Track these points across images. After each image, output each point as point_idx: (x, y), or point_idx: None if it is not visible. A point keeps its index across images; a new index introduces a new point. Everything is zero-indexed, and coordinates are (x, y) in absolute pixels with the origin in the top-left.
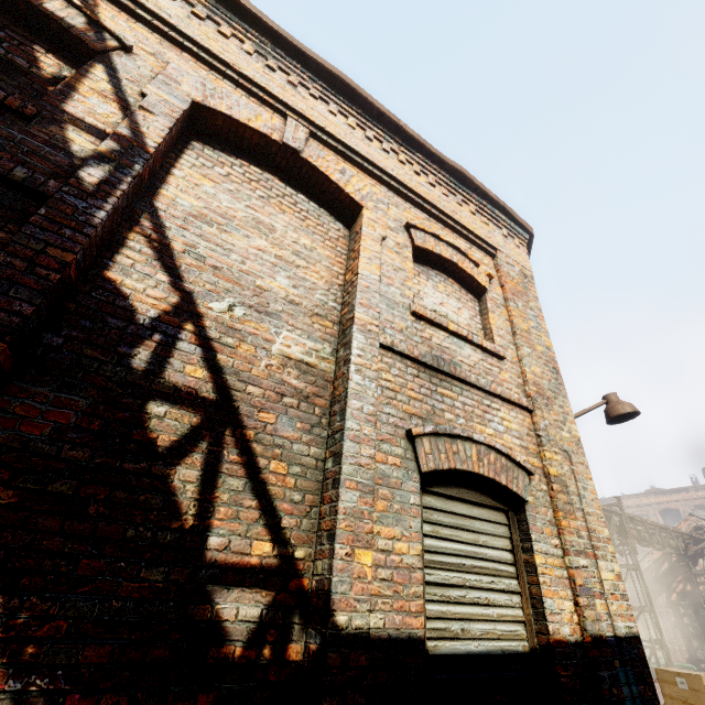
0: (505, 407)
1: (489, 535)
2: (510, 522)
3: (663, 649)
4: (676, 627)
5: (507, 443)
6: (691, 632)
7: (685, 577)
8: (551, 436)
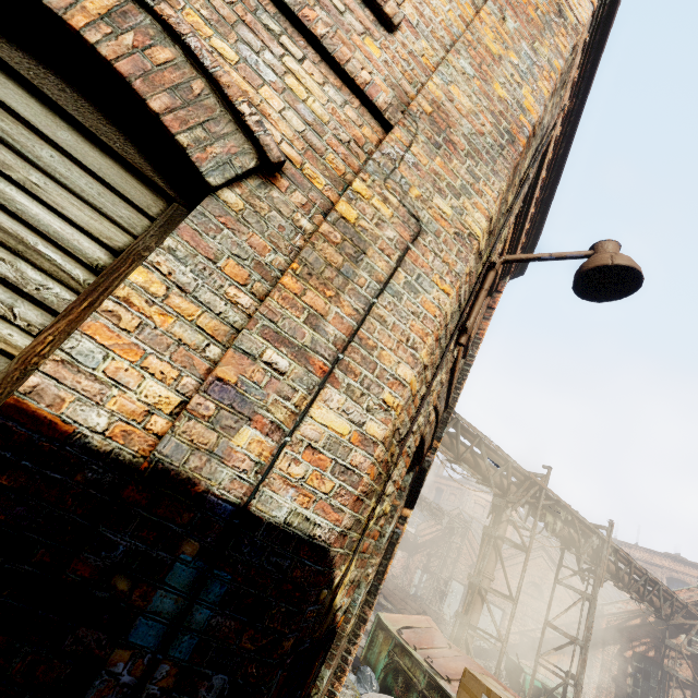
0: (319, 69)
1: (71, 194)
2: (160, 216)
3: (576, 687)
4: (614, 681)
5: (261, 100)
6: (628, 694)
7: (653, 643)
8: (399, 177)
